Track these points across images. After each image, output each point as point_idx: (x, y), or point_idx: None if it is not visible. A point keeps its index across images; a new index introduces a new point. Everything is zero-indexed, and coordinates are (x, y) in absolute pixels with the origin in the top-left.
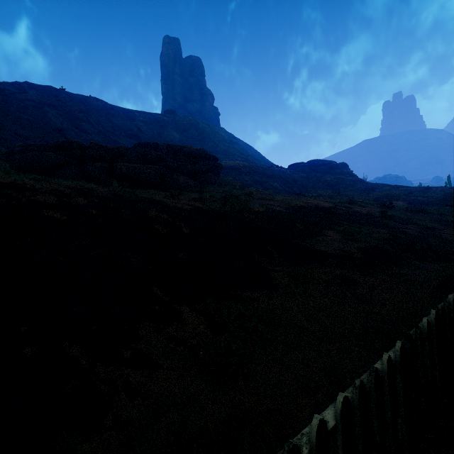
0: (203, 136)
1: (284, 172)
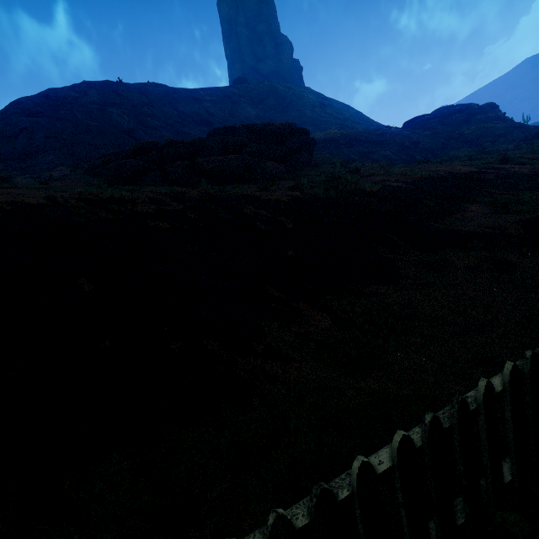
0: (285, 105)
1: (399, 133)
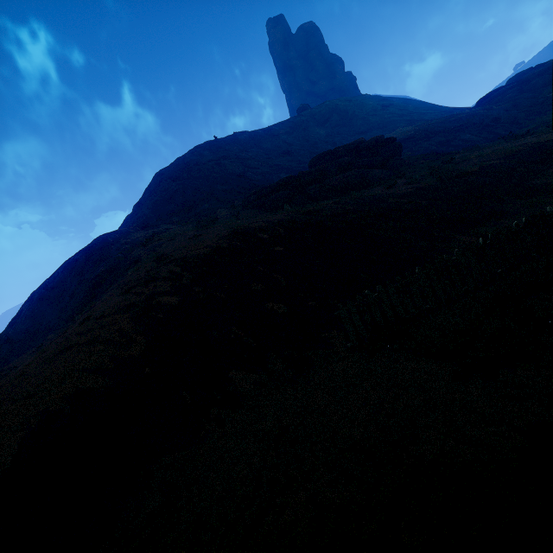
0: (348, 117)
1: (475, 114)
